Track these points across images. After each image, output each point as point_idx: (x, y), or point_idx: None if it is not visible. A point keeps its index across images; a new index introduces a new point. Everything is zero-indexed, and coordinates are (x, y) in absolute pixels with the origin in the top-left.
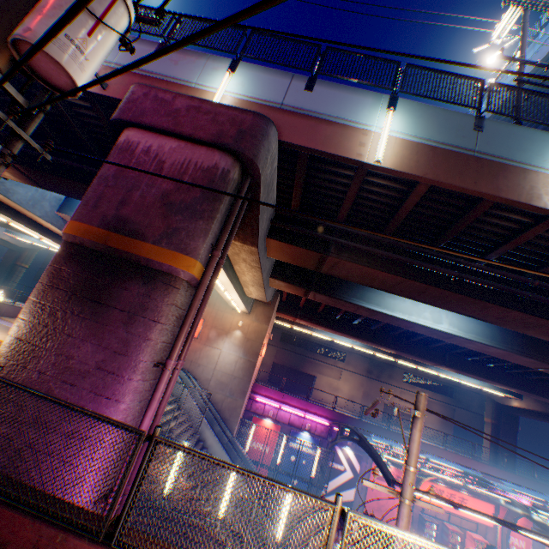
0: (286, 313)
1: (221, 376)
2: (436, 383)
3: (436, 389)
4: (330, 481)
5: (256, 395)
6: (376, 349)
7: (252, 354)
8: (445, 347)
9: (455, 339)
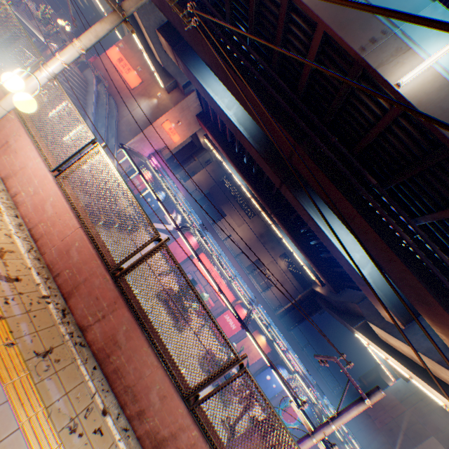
0: (200, 120)
1: (131, 119)
2: (301, 275)
3: (297, 278)
4: (159, 224)
5: (153, 157)
6: (252, 194)
7: (154, 118)
8: (281, 202)
9: (238, 134)
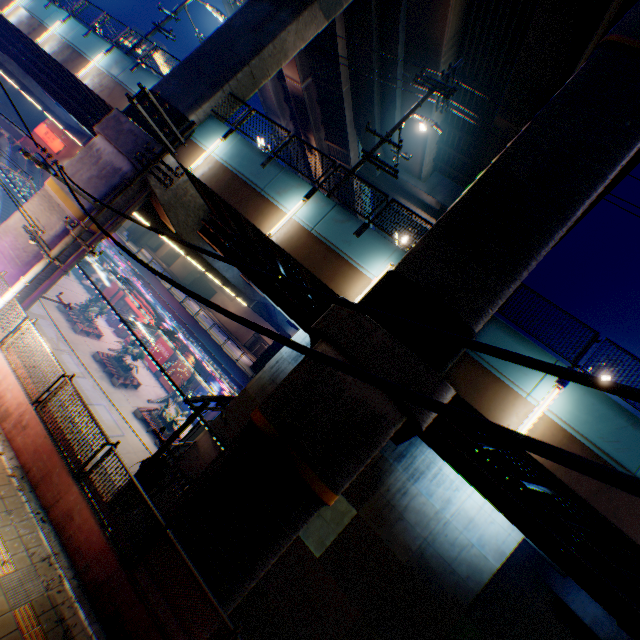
0: None
1: None
2: None
3: None
4: (94, 275)
5: None
6: None
7: None
8: None
9: None
